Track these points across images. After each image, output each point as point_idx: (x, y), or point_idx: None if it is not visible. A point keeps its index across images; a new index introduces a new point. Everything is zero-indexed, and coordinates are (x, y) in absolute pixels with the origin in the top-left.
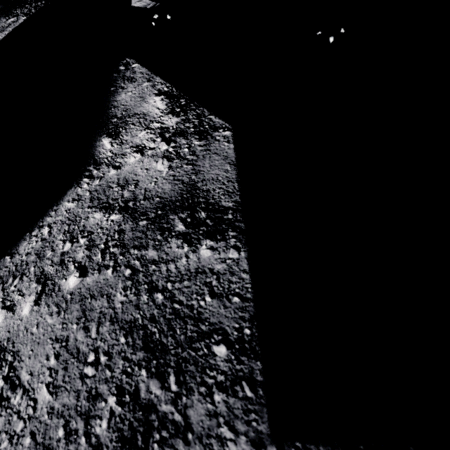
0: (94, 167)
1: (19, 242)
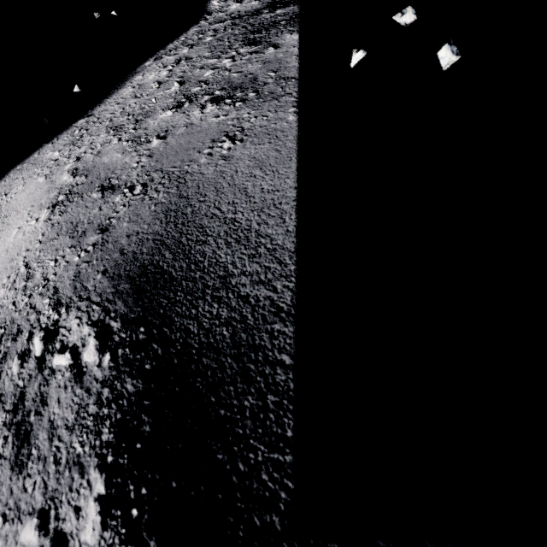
0: (207, 15)
1: (165, 46)
